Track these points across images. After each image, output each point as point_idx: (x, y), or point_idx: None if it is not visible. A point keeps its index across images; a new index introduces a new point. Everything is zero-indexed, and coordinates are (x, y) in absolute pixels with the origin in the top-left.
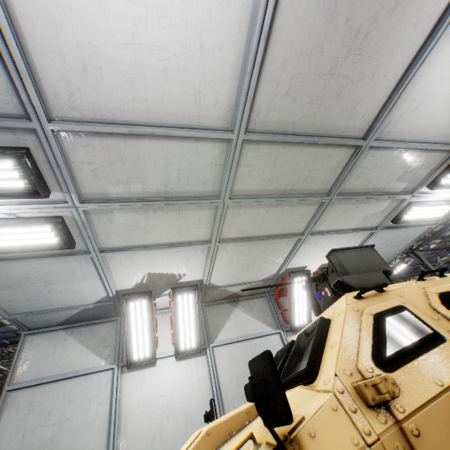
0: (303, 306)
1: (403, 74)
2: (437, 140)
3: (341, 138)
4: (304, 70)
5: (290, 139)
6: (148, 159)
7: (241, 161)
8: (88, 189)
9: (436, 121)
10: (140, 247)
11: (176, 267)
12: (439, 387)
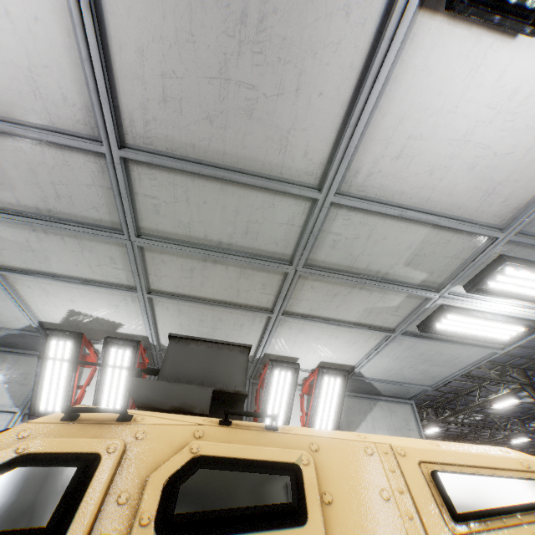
0: (280, 410)
1: (353, 94)
2: (461, 216)
3: (281, 181)
4: (178, 67)
5: (192, 168)
6: (6, 162)
7: (136, 188)
8: None
9: (447, 183)
10: (47, 275)
11: (106, 312)
12: None
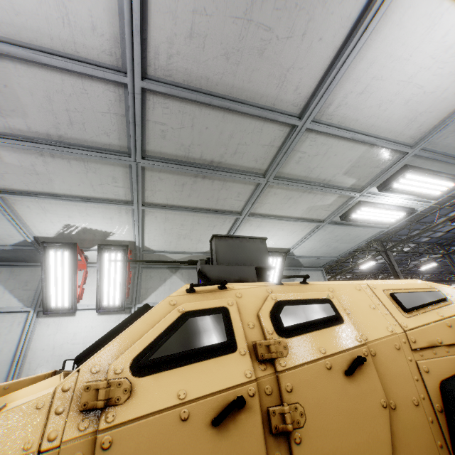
0: None
1: (344, 41)
2: (389, 137)
3: (272, 111)
4: (209, 6)
5: (204, 99)
6: (20, 89)
7: (148, 115)
8: None
9: (388, 113)
10: (48, 195)
11: (100, 224)
12: (178, 400)
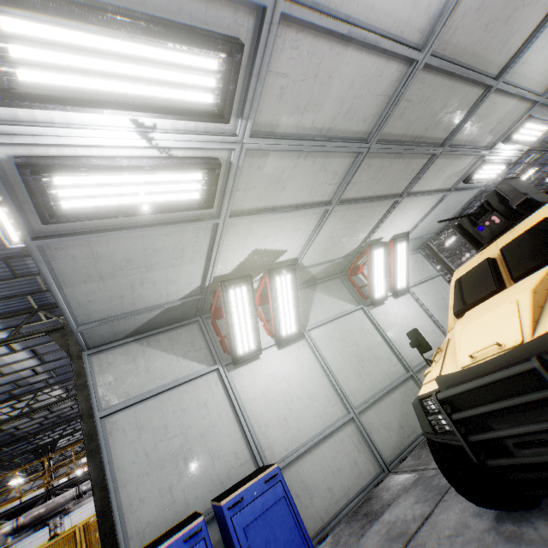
0: (380, 278)
1: None
2: (532, 89)
3: (483, 75)
4: None
5: (455, 69)
6: (337, 79)
7: (406, 93)
8: (262, 117)
9: (542, 66)
10: (267, 211)
11: (284, 240)
12: None
